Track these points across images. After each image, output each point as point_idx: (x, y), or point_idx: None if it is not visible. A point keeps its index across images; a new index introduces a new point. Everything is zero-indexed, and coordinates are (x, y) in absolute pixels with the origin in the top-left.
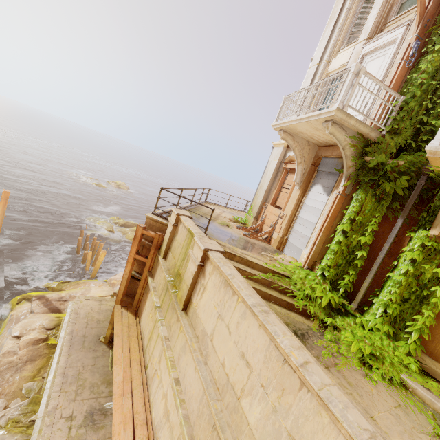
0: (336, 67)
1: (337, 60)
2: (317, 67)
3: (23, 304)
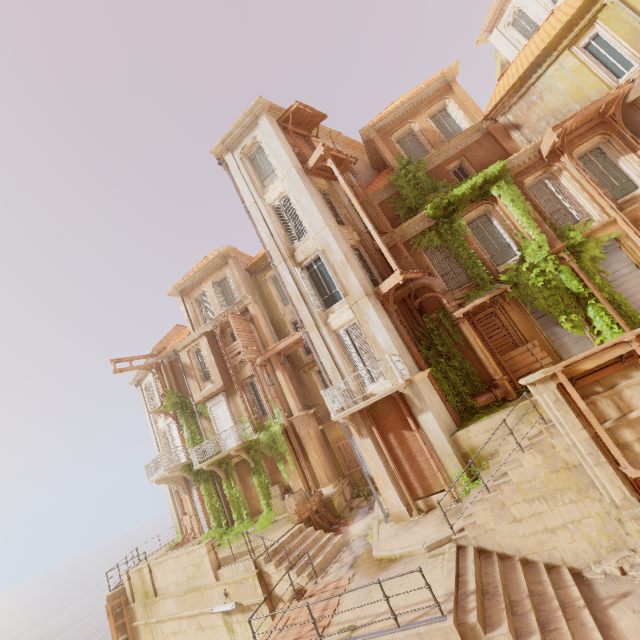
0: (162, 428)
1: (160, 424)
2: (153, 429)
3: None
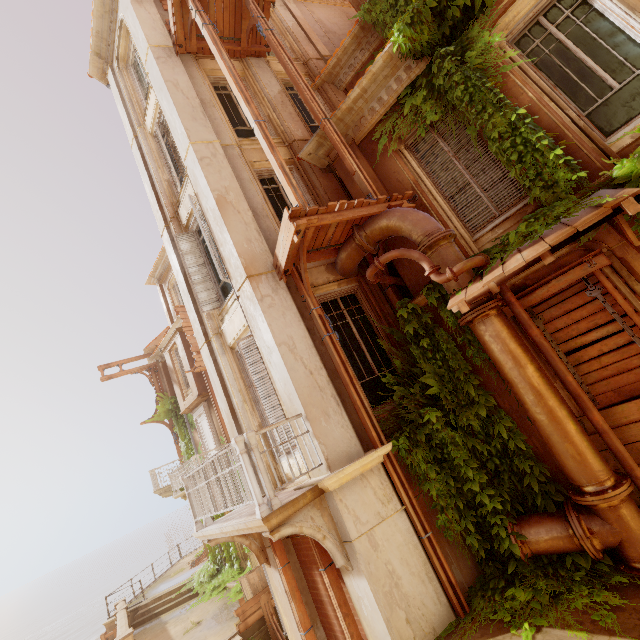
0: None
1: None
2: None
3: None
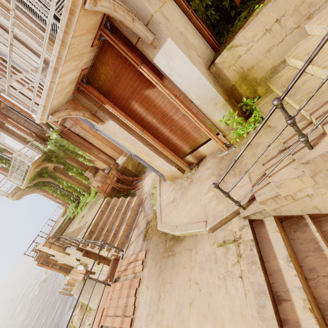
0: None
1: None
2: None
3: (73, 320)
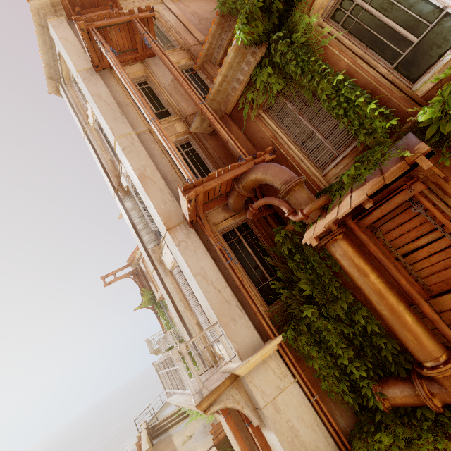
0: None
1: None
2: None
3: None
